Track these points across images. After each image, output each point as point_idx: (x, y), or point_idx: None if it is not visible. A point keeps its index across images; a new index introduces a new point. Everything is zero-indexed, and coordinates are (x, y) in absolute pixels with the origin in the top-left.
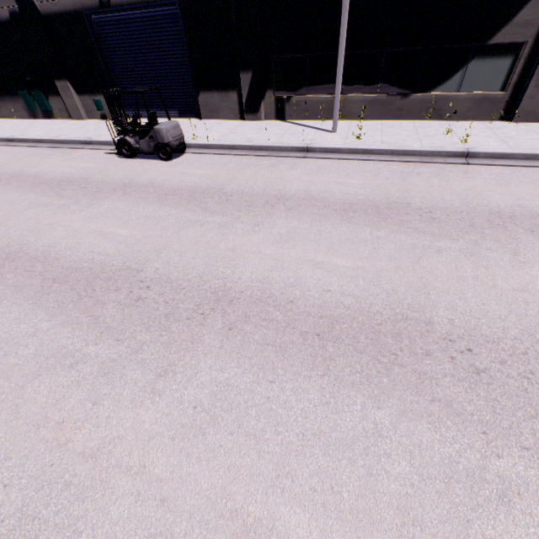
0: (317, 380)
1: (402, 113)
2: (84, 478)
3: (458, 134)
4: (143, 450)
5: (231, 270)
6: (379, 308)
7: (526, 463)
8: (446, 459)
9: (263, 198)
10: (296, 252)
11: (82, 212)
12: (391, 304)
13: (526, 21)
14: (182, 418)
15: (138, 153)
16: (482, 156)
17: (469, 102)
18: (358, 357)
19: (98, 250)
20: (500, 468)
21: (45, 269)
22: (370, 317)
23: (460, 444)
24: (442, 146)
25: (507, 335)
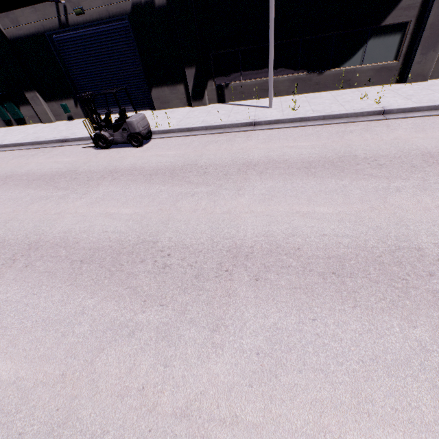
0: (351, 311)
1: (319, 86)
2: (185, 438)
3: (369, 97)
4: (228, 401)
5: (234, 230)
6: (373, 243)
7: None
8: None
9: (234, 167)
10: (282, 207)
11: (82, 199)
12: (381, 238)
13: (409, 5)
14: (250, 366)
15: (113, 144)
16: (396, 111)
17: (371, 72)
18: (376, 286)
19: (111, 229)
20: None
21: (69, 252)
22: (369, 251)
23: None
24: (362, 108)
25: None
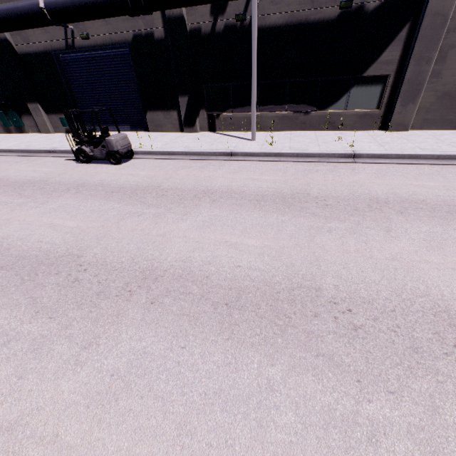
0: (223, 343)
1: (305, 125)
2: None
3: (348, 140)
4: (58, 420)
5: (159, 252)
6: (279, 279)
7: (392, 405)
8: (326, 407)
9: (192, 192)
10: (215, 235)
11: (37, 208)
12: (289, 275)
13: (387, 60)
14: (99, 386)
15: (93, 159)
16: (366, 156)
17: (355, 117)
18: (258, 321)
19: (46, 240)
20: (370, 412)
21: None
22: (271, 286)
23: (338, 392)
24: (335, 150)
25: (380, 296)
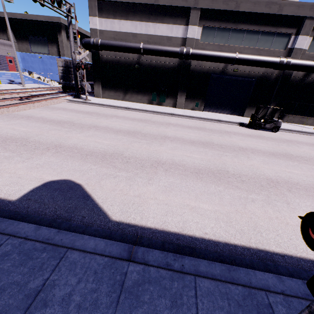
0: None
1: None
2: None
3: None
4: None
5: None
6: None
7: None
8: None
9: None
10: None
11: (302, 148)
12: None
13: None
14: None
15: (262, 128)
16: None
17: None
18: None
19: None
20: None
21: None
22: None
23: None
24: None
25: None
